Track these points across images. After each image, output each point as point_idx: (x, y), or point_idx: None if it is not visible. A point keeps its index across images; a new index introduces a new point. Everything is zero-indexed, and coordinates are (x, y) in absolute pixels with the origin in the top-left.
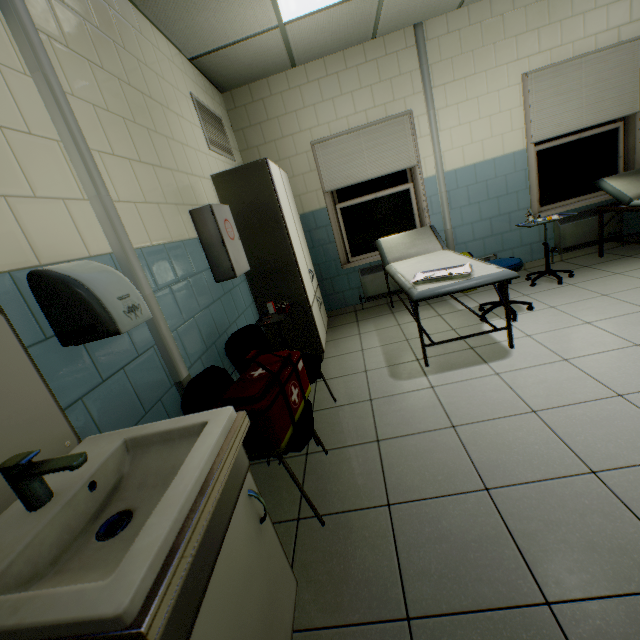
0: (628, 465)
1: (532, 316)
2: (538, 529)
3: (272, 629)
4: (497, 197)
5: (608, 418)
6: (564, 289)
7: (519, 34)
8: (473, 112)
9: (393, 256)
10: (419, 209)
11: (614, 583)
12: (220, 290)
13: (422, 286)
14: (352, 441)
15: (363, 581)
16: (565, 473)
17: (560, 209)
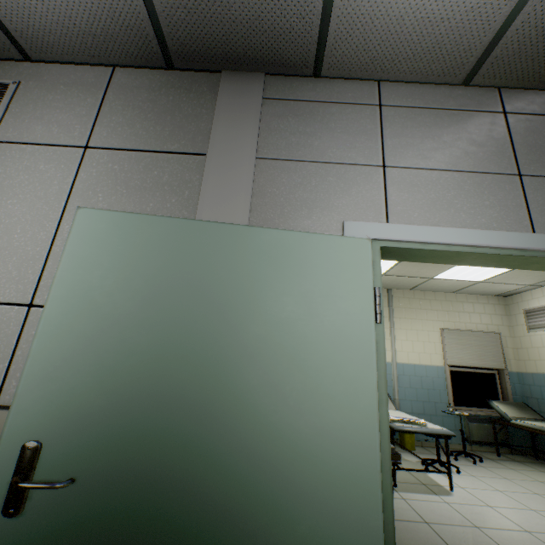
0: None
1: (460, 477)
2: None
3: None
4: (427, 389)
5: (523, 539)
6: (478, 467)
7: (438, 310)
8: (414, 336)
9: None
10: None
11: None
12: None
13: (397, 423)
14: None
15: None
16: None
17: (467, 411)
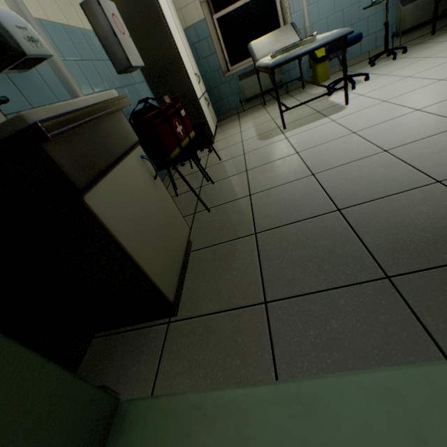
0: (410, 142)
1: (367, 84)
2: (341, 183)
3: (169, 232)
4: None
5: (405, 123)
6: (397, 62)
7: None
8: None
9: (261, 54)
10: (282, 10)
11: (382, 193)
12: (123, 81)
13: (277, 57)
14: (230, 175)
15: (231, 227)
16: (366, 156)
17: None
